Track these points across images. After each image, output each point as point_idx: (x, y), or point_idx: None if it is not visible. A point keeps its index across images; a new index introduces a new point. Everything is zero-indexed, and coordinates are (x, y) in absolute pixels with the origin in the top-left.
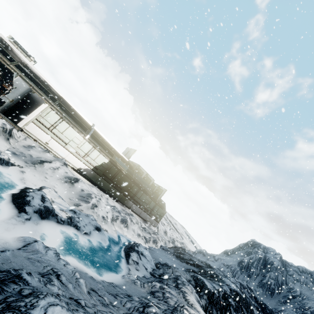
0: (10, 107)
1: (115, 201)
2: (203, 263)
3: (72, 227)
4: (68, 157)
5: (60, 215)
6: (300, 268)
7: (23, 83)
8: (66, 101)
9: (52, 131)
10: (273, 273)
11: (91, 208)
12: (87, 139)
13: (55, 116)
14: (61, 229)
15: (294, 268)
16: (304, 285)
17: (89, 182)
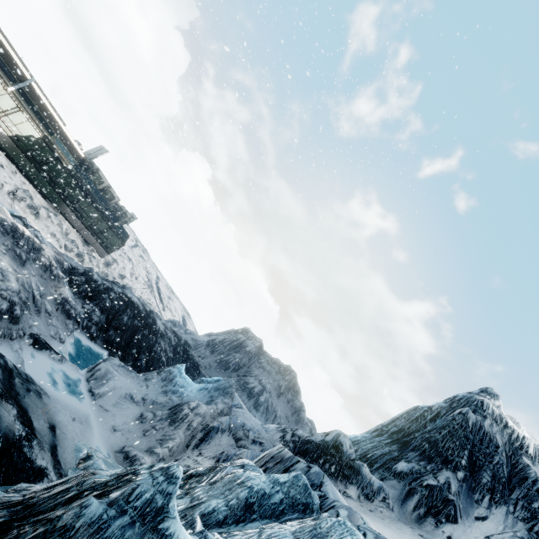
0: None
1: (39, 195)
2: None
3: None
4: None
5: None
6: (274, 359)
7: None
8: None
9: None
10: (240, 354)
11: None
12: (10, 91)
13: None
14: None
15: (268, 358)
16: (267, 373)
17: (1, 153)
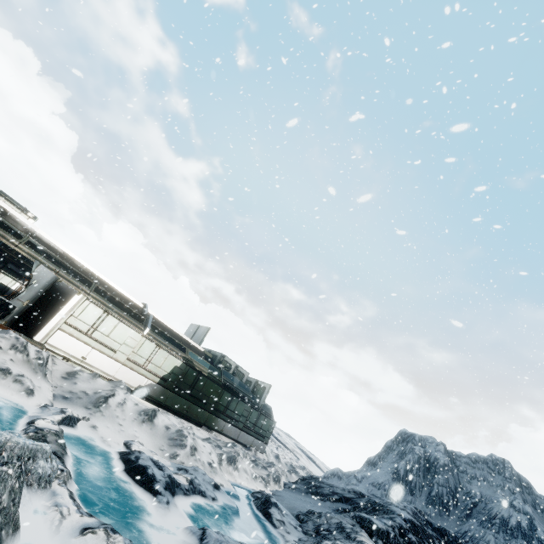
0: (22, 312)
1: (199, 428)
2: (352, 492)
3: (197, 496)
4: (120, 372)
5: (180, 482)
6: (471, 456)
7: (46, 272)
8: (100, 278)
9: (91, 337)
10: (441, 475)
11: (191, 455)
12: (145, 334)
13: (95, 311)
14: (191, 504)
15: (464, 459)
16: (483, 482)
17: (156, 407)
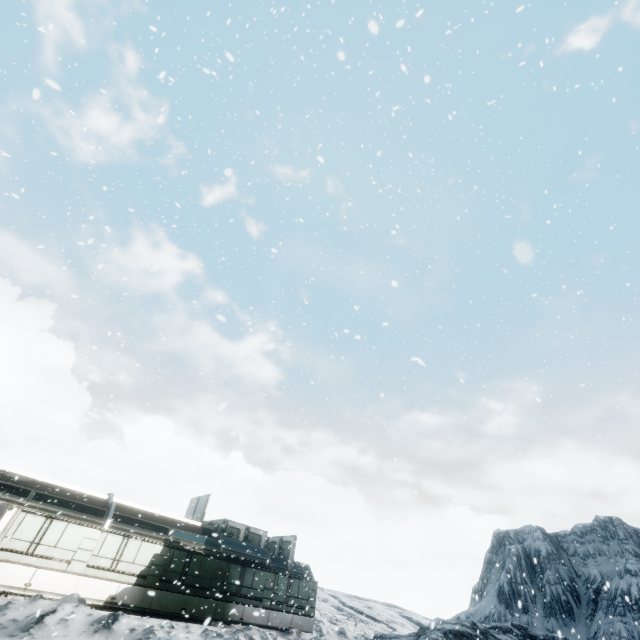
0: None
1: (205, 626)
2: None
3: None
4: (80, 587)
5: None
6: (576, 530)
7: None
8: (46, 483)
9: (34, 554)
10: (549, 570)
11: None
12: (107, 528)
13: (35, 522)
14: None
15: (570, 537)
16: (599, 557)
17: (138, 616)
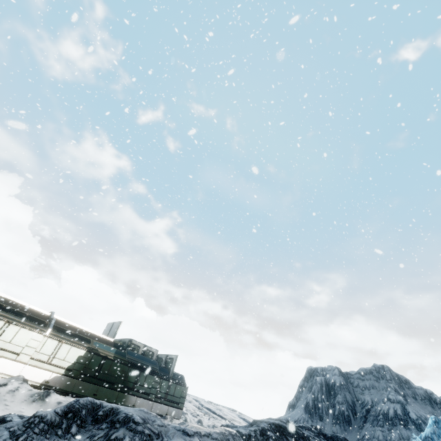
0: None
1: None
2: None
3: None
4: (24, 372)
5: None
6: (360, 371)
7: None
8: (7, 298)
9: None
10: (340, 395)
11: None
12: (48, 335)
13: None
14: None
15: (356, 375)
16: (372, 389)
17: (63, 396)
